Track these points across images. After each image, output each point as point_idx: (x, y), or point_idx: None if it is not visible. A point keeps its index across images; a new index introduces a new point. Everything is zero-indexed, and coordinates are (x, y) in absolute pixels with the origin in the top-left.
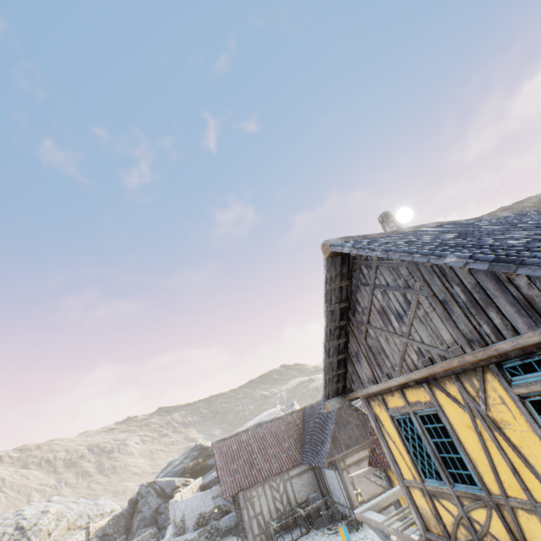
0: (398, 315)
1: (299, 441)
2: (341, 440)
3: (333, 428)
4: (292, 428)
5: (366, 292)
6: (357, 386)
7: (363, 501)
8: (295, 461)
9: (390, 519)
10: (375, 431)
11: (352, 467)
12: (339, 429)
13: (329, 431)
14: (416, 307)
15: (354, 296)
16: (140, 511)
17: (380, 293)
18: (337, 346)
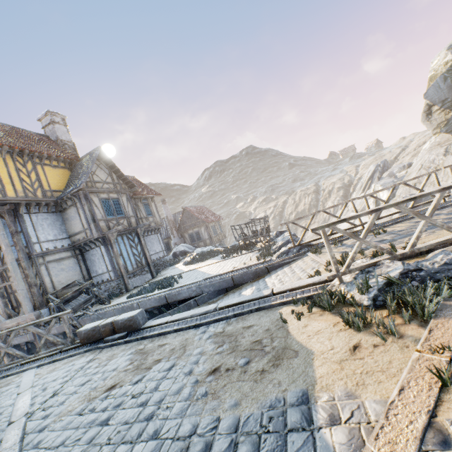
0: None
1: None
2: None
3: None
4: None
5: None
6: None
7: None
8: None
9: None
10: None
11: None
12: None
13: None
14: None
15: None
16: None
17: None
18: None
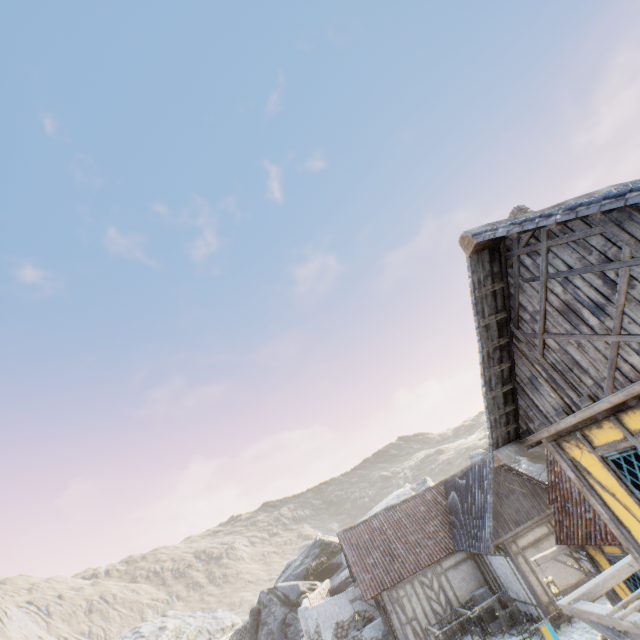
0: (595, 307)
1: (447, 523)
2: (505, 516)
3: (492, 501)
4: (433, 508)
5: (534, 290)
6: (539, 424)
7: (560, 593)
8: (446, 548)
9: (620, 609)
10: (576, 484)
11: (528, 549)
12: (500, 502)
13: (487, 505)
14: (626, 286)
15: (515, 300)
16: (265, 623)
17: (559, 284)
18: (500, 373)
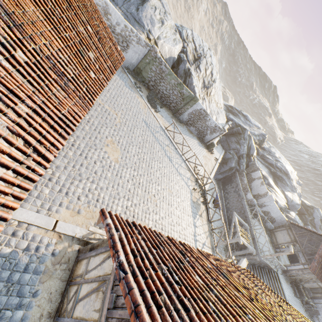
0: None
1: None
2: None
3: None
4: None
5: None
6: None
7: None
8: None
9: None
10: None
11: None
12: None
13: None
14: None
15: None
16: (240, 145)
17: None
18: None
